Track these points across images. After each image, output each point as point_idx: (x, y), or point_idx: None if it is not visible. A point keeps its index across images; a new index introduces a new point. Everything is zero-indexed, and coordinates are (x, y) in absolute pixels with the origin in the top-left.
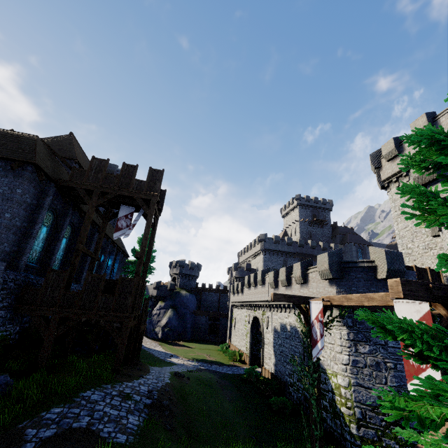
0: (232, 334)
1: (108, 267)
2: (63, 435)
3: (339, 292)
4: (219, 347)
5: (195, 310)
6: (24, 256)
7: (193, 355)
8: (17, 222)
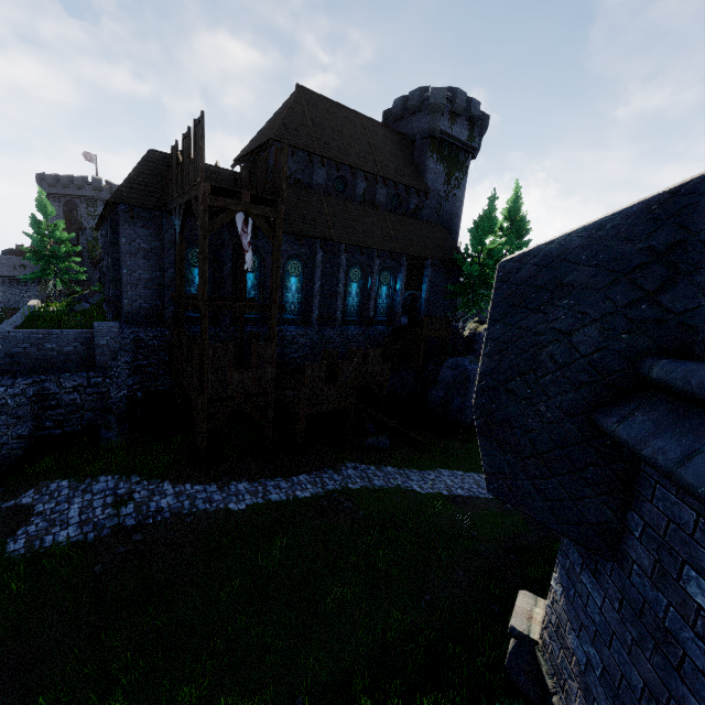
0: None
1: (397, 293)
2: (22, 509)
3: (555, 638)
4: None
5: None
6: (166, 310)
7: None
8: (144, 275)
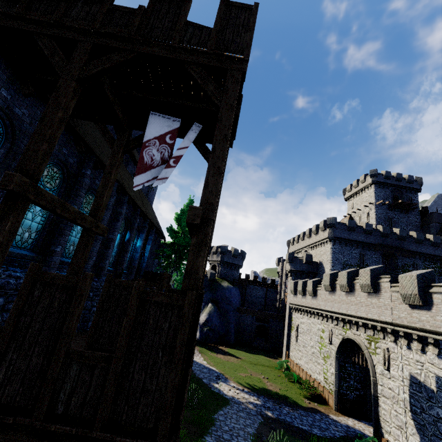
0: (292, 346)
1: (137, 250)
2: None
3: None
4: (274, 361)
5: (239, 307)
6: None
7: (246, 378)
8: None
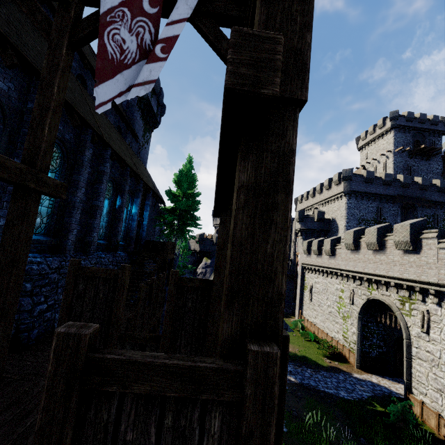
0: (305, 305)
1: (133, 218)
2: None
3: None
4: (287, 321)
5: None
6: None
7: None
8: None
